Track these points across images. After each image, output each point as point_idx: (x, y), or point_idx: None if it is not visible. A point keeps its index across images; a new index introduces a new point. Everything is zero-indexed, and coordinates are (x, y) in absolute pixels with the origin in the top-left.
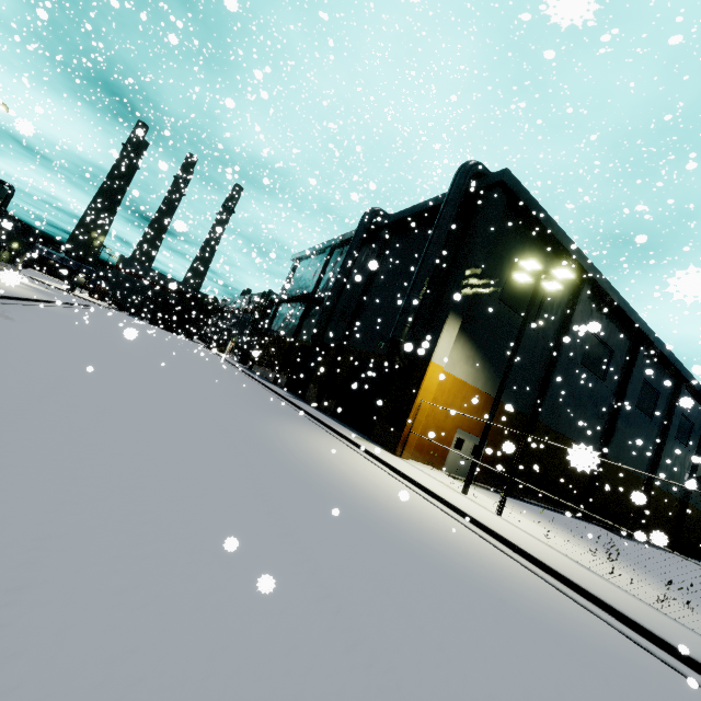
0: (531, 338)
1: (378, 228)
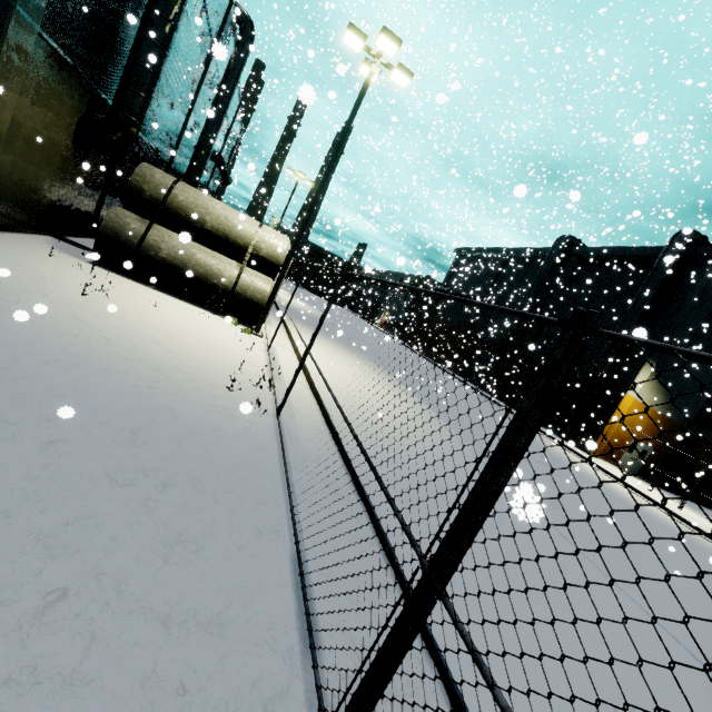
0: (710, 372)
1: (568, 255)
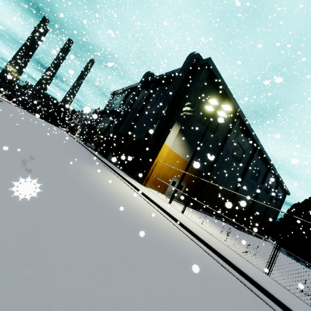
0: (211, 140)
1: (151, 81)
